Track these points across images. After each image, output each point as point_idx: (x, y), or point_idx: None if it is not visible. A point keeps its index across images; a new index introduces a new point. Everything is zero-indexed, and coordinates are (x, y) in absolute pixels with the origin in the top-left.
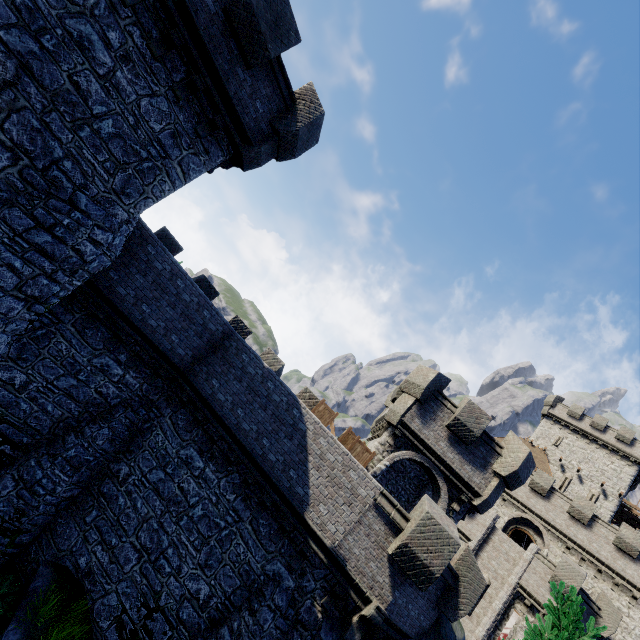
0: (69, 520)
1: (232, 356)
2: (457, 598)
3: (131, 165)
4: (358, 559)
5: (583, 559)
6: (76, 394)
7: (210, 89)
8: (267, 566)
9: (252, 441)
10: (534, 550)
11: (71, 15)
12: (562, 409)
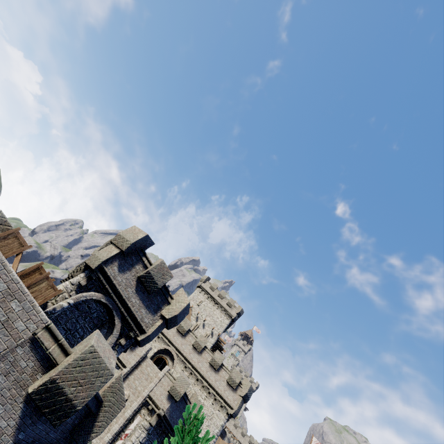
0: None
1: None
2: (94, 423)
3: None
4: None
5: (191, 373)
6: None
7: None
8: None
9: None
10: (166, 370)
11: None
12: (208, 285)
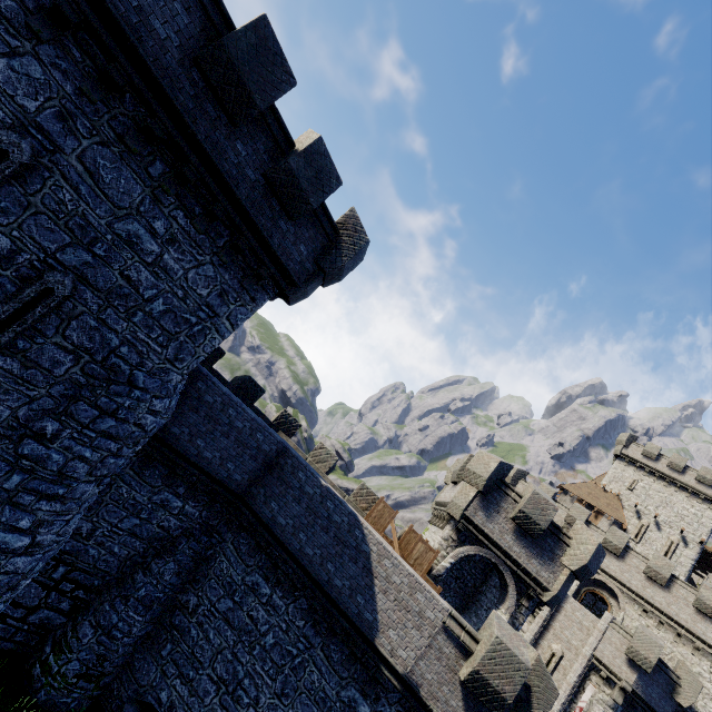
0: (146, 655)
1: (288, 475)
2: (530, 709)
3: (182, 333)
4: (431, 684)
5: (661, 622)
6: (140, 532)
7: (254, 248)
8: (342, 692)
9: (317, 566)
10: (609, 619)
11: (119, 219)
12: (636, 449)
